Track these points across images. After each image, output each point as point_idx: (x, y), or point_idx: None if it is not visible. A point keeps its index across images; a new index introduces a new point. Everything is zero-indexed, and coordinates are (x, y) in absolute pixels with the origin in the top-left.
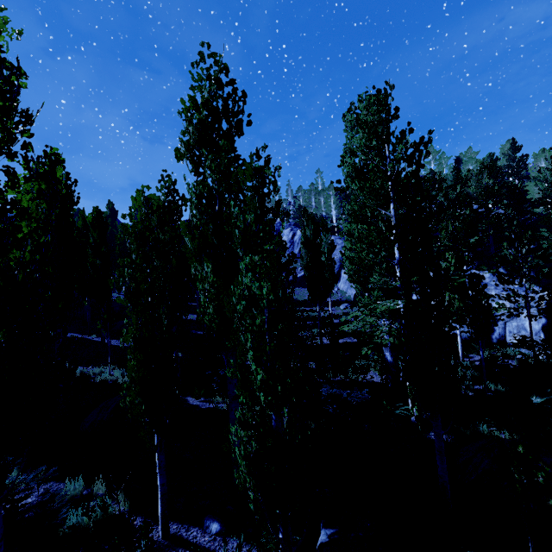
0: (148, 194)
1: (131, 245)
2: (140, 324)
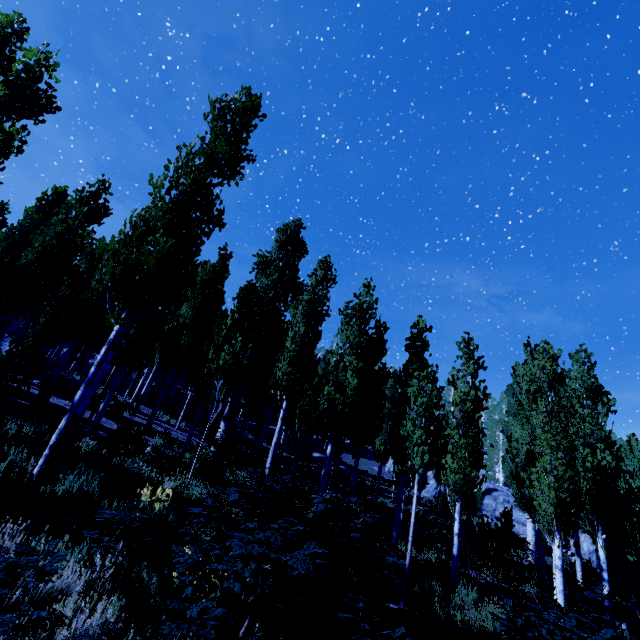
0: None
1: None
2: None
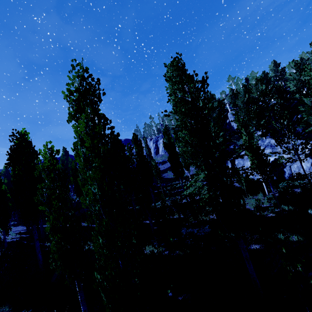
0: (51, 145)
1: (43, 175)
2: (54, 219)
